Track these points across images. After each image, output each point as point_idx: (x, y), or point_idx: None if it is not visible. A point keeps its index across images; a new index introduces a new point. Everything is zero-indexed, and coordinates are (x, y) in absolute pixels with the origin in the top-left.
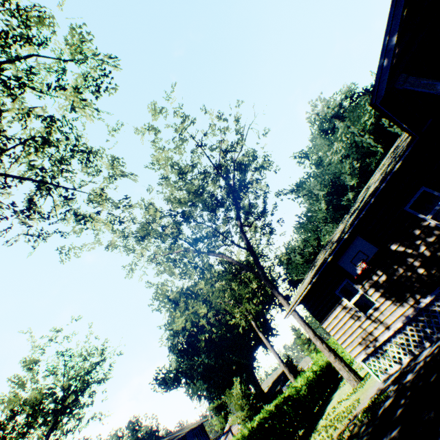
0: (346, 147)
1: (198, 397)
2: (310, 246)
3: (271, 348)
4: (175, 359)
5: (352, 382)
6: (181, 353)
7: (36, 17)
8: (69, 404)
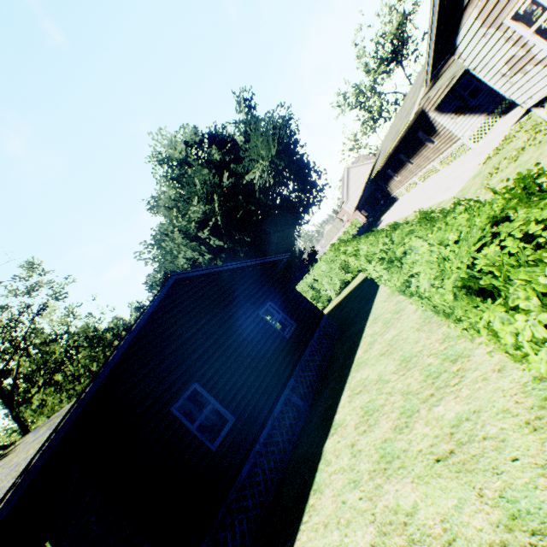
0: (172, 250)
1: None
2: None
3: None
4: None
5: None
6: None
7: None
8: None
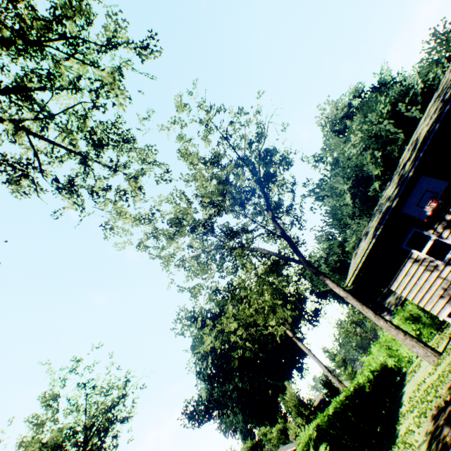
0: (365, 137)
1: (233, 432)
2: (334, 254)
3: (314, 357)
4: (205, 387)
5: (431, 358)
6: (211, 379)
7: (77, 5)
8: (91, 447)
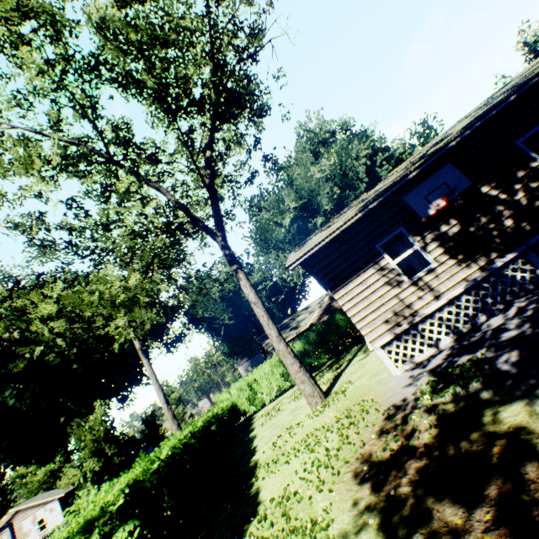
0: (338, 166)
1: None
2: (233, 282)
3: (156, 382)
4: None
5: (315, 399)
6: None
7: None
8: None
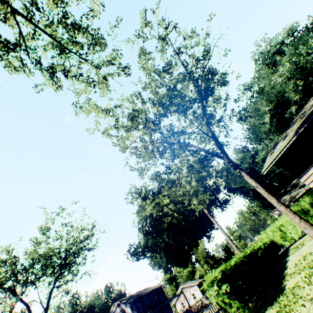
0: (292, 68)
1: (158, 267)
2: (246, 162)
3: (221, 229)
4: (143, 238)
5: None
6: (148, 233)
7: None
8: (69, 261)
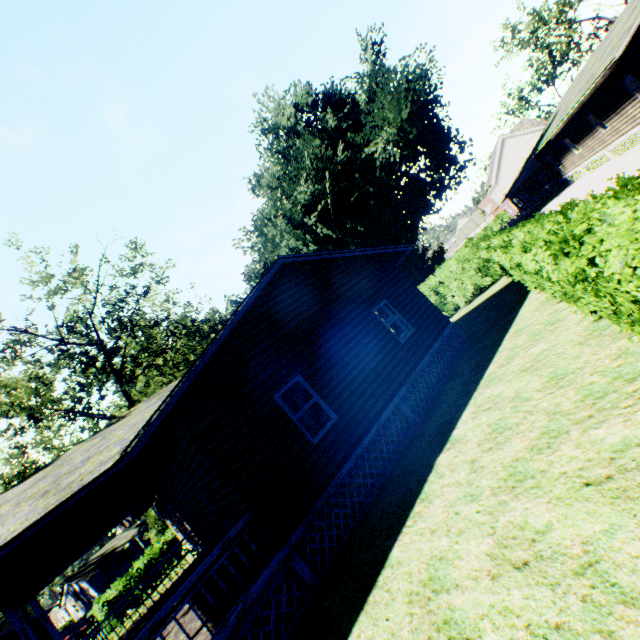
0: (274, 238)
1: None
2: None
3: None
4: None
5: None
6: None
7: None
8: None
